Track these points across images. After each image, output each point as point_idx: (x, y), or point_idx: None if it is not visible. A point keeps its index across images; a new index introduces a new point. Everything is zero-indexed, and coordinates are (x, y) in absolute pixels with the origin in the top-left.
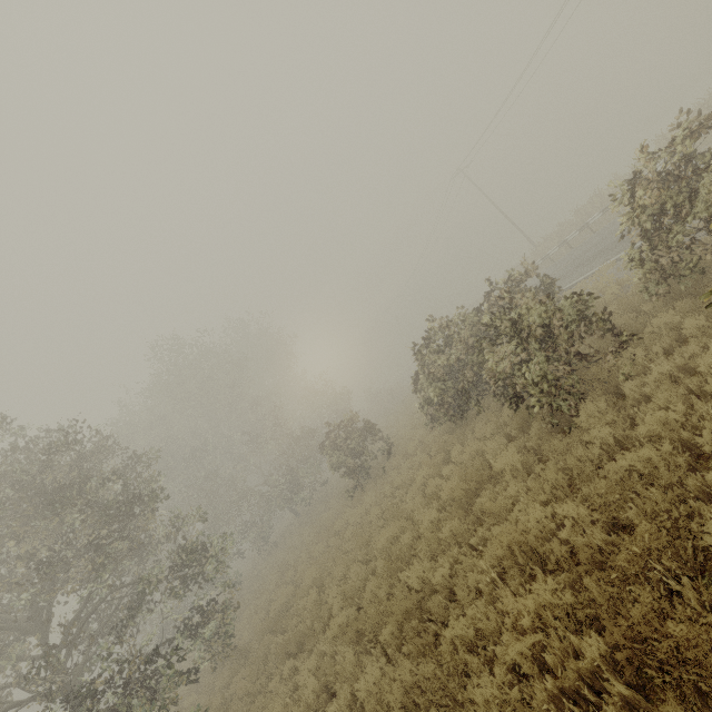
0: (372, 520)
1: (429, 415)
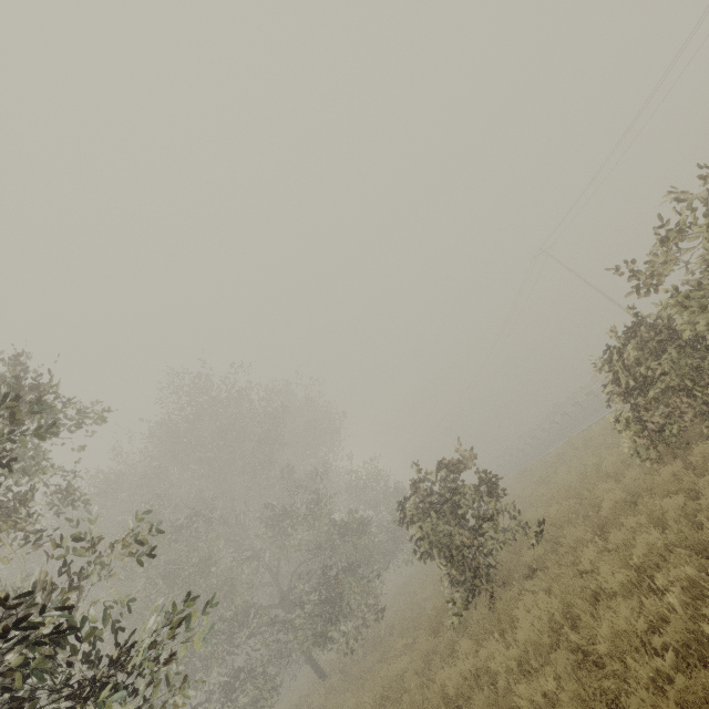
0: (610, 652)
1: (642, 437)
